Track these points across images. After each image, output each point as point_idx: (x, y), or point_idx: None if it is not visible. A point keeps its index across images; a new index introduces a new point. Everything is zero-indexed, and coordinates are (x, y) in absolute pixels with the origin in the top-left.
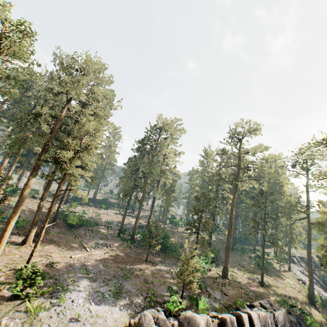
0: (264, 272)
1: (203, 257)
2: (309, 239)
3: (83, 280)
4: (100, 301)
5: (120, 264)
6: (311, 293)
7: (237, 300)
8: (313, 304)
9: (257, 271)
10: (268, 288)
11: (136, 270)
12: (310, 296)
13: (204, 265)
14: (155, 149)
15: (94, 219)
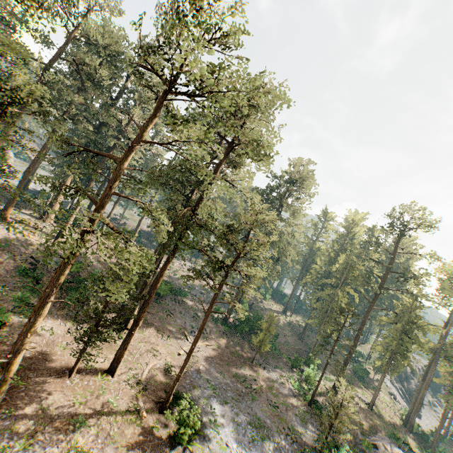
0: (360, 382)
1: (313, 366)
2: (431, 366)
3: (214, 402)
4: (251, 443)
5: (231, 368)
6: (411, 419)
7: (364, 440)
8: (409, 431)
9: (355, 381)
10: (376, 414)
11: (250, 379)
12: (408, 422)
13: (305, 368)
14: (278, 210)
15: (174, 280)
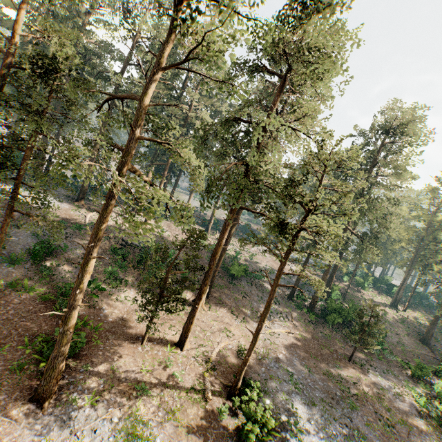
0: None
1: None
2: None
3: (297, 400)
4: None
5: (320, 362)
6: None
7: None
8: None
9: None
10: None
11: (348, 381)
12: None
13: (434, 381)
14: (370, 172)
15: (251, 264)
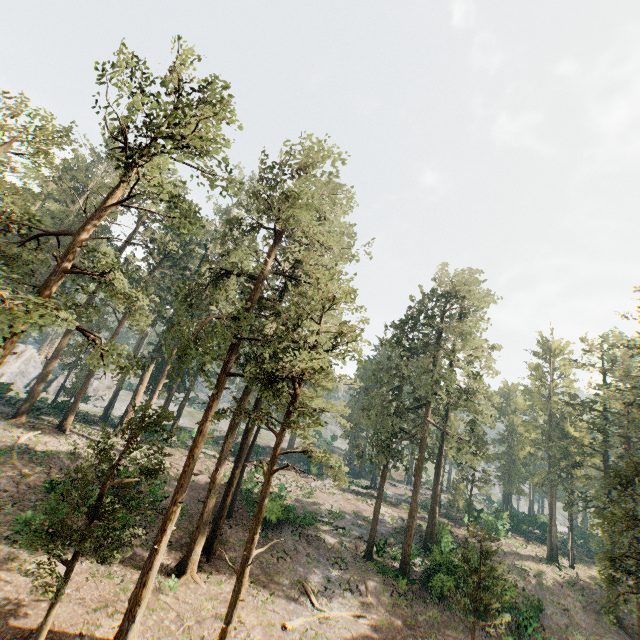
0: None
1: None
2: None
3: None
4: None
5: None
6: None
7: None
8: None
9: None
10: None
11: None
12: None
13: None
14: (436, 342)
15: (305, 506)
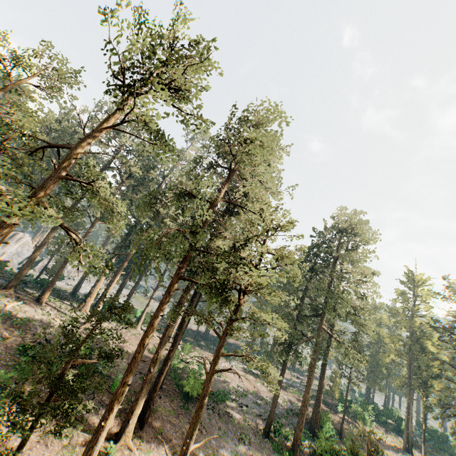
0: None
1: None
2: None
3: None
4: None
5: None
6: None
7: None
8: None
9: None
10: None
11: None
12: None
13: None
14: (333, 266)
15: (217, 383)
